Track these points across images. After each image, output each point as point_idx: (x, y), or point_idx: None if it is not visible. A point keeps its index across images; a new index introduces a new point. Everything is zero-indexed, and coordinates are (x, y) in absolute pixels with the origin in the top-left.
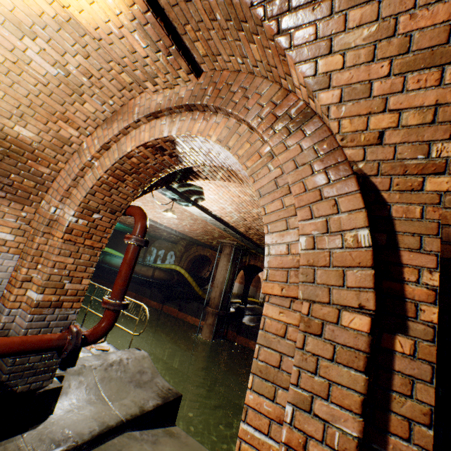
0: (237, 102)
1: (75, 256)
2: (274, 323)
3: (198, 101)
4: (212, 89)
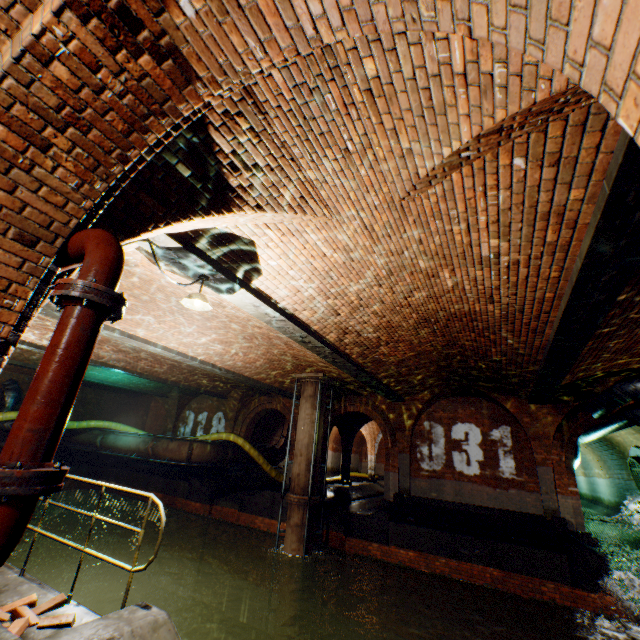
0: None
1: None
2: None
3: None
4: None
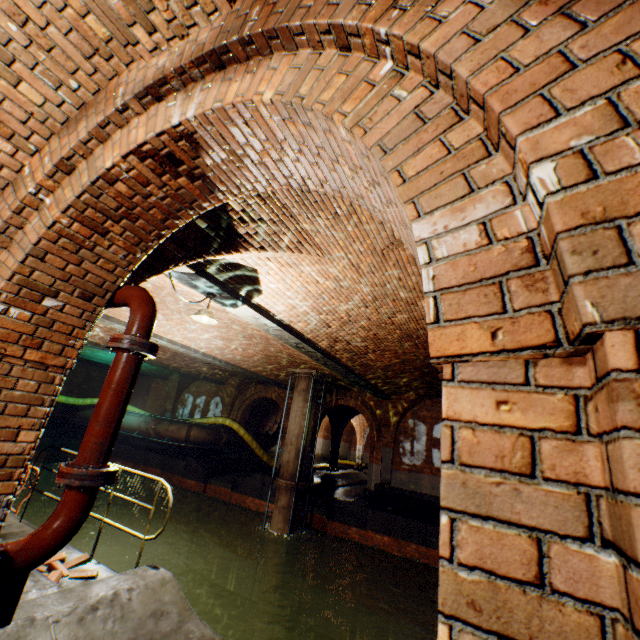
0: (312, 4)
1: (2, 383)
2: (486, 436)
3: (233, 35)
4: (259, 8)
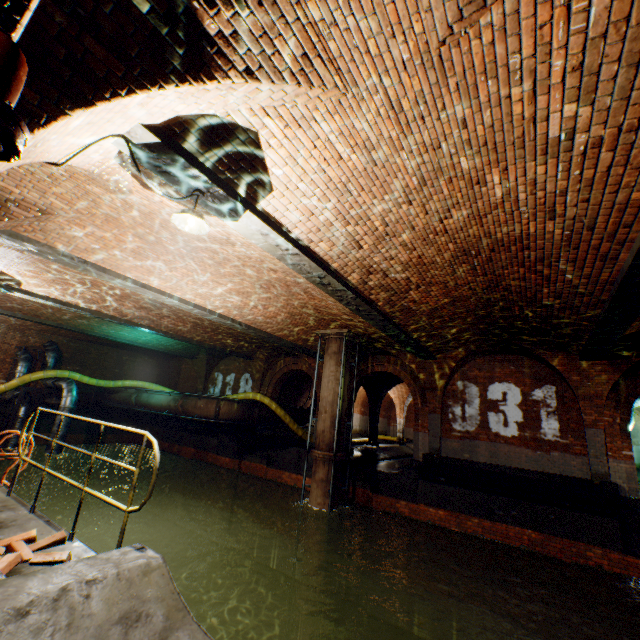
0: None
1: None
2: None
3: None
4: None
